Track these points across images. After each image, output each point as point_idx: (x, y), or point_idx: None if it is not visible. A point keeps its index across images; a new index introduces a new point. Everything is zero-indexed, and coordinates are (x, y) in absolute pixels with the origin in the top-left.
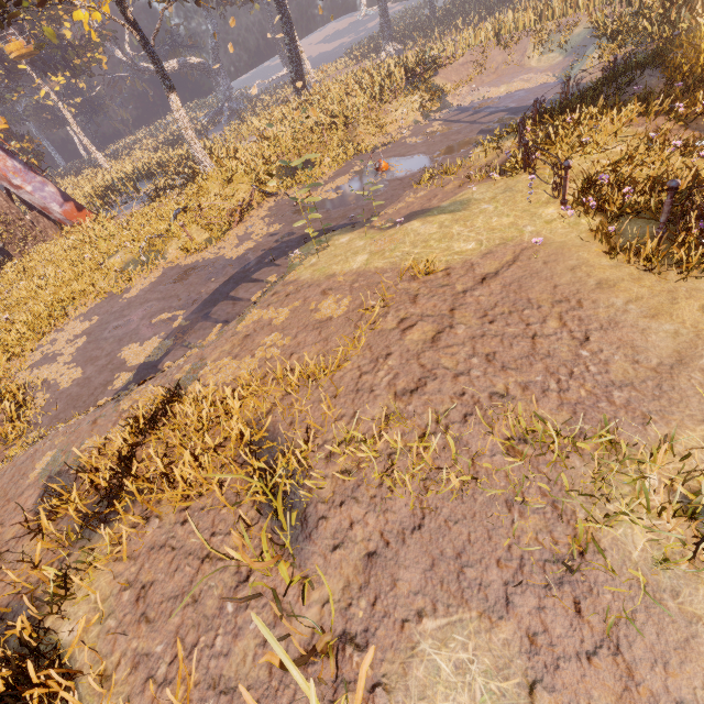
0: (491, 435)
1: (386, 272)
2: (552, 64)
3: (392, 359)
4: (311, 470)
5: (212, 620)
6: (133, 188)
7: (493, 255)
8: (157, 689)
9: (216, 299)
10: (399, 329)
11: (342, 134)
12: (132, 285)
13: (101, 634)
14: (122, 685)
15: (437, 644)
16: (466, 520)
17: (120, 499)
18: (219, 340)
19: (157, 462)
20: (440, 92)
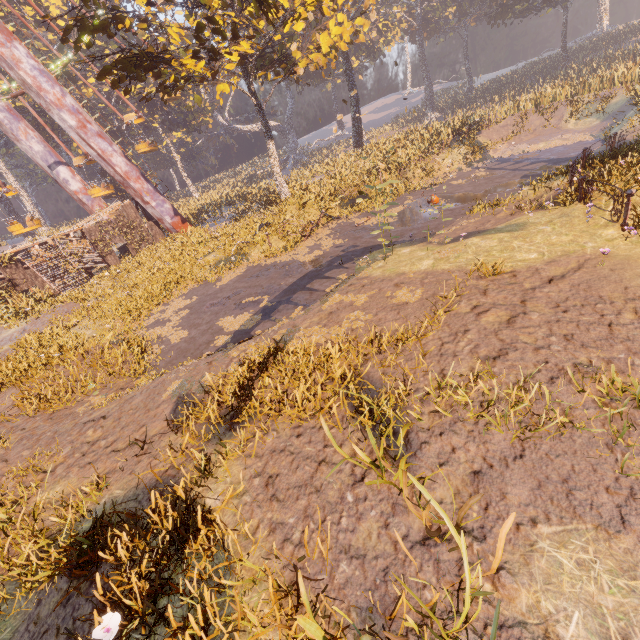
0: (580, 394)
1: (453, 272)
2: (589, 126)
3: (470, 334)
4: (408, 408)
5: (335, 506)
6: (220, 211)
7: (557, 263)
8: (294, 548)
9: (294, 289)
10: (474, 313)
11: (394, 177)
12: (222, 277)
13: (239, 505)
14: (263, 542)
15: (555, 544)
16: (568, 455)
17: (242, 415)
18: (307, 314)
19: (278, 388)
20: (482, 147)
